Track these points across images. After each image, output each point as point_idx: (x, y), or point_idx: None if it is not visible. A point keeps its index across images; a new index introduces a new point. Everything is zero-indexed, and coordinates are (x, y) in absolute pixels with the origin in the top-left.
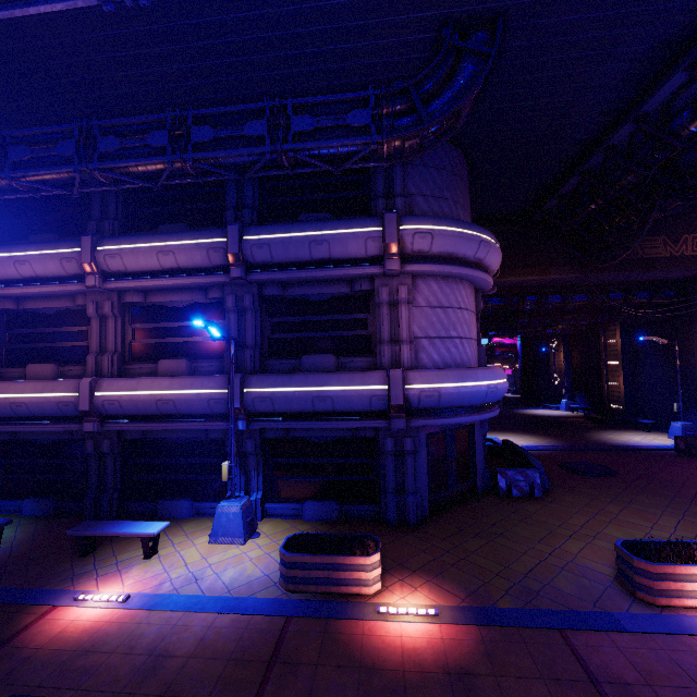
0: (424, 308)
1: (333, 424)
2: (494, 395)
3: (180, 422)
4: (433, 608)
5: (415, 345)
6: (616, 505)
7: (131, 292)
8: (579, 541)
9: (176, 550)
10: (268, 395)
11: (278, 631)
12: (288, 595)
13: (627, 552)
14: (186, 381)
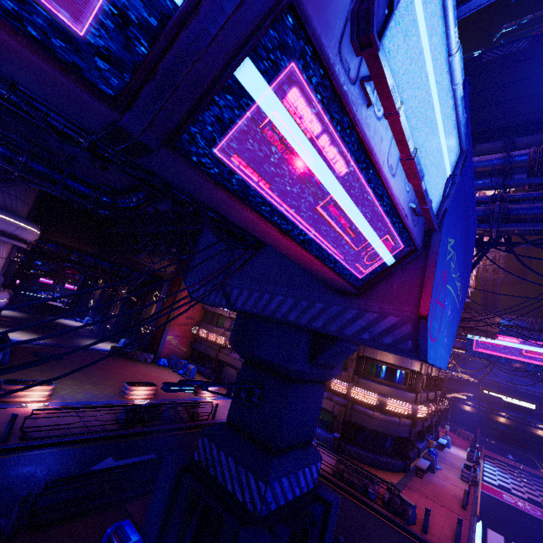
0: None
1: None
2: None
3: None
4: None
5: None
6: (39, 372)
7: None
8: None
9: None
10: None
11: None
12: None
13: (3, 382)
14: None
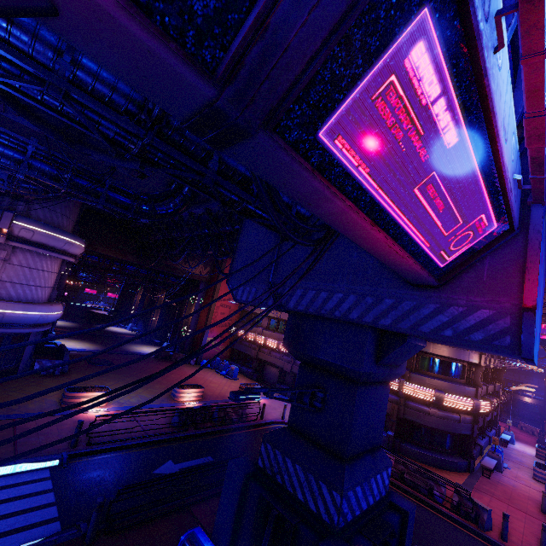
0: (16, 266)
1: None
2: (45, 320)
3: None
4: None
5: None
6: (95, 378)
7: None
8: (59, 392)
9: None
10: None
11: None
12: None
13: (66, 390)
14: None
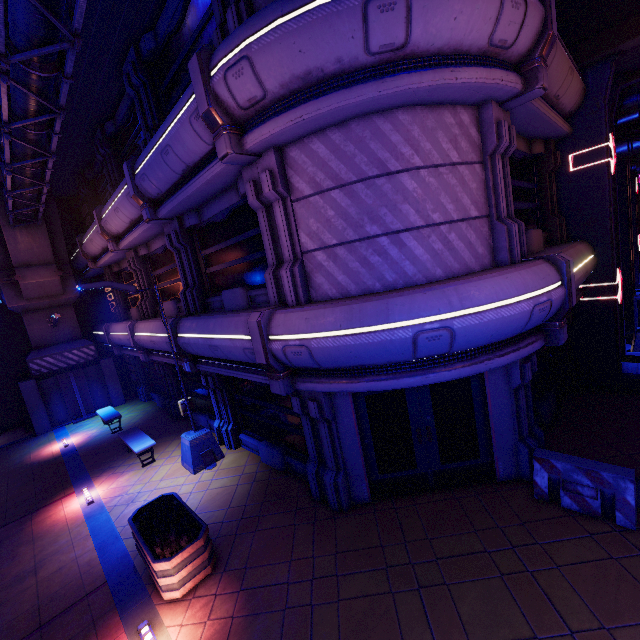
0: (310, 199)
1: (238, 374)
2: (448, 342)
3: (171, 357)
4: None
5: (306, 265)
6: None
7: (139, 247)
8: None
9: (162, 464)
10: (187, 341)
11: (85, 593)
12: (138, 553)
13: None
14: (157, 325)
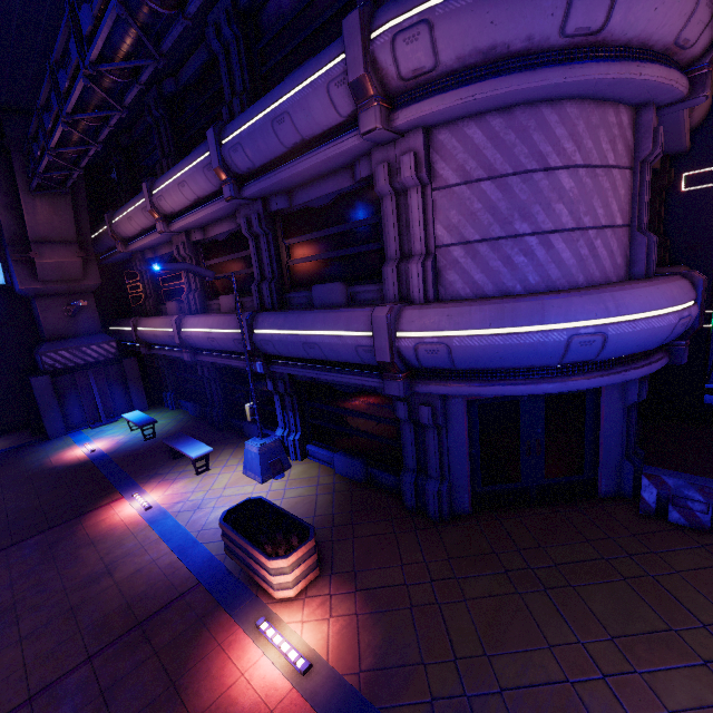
0: (455, 188)
1: (333, 376)
2: (599, 348)
3: (230, 358)
4: (307, 661)
5: (439, 260)
6: None
7: (193, 230)
8: None
9: (220, 472)
10: (269, 338)
11: (178, 593)
12: (226, 557)
13: None
14: (221, 320)
